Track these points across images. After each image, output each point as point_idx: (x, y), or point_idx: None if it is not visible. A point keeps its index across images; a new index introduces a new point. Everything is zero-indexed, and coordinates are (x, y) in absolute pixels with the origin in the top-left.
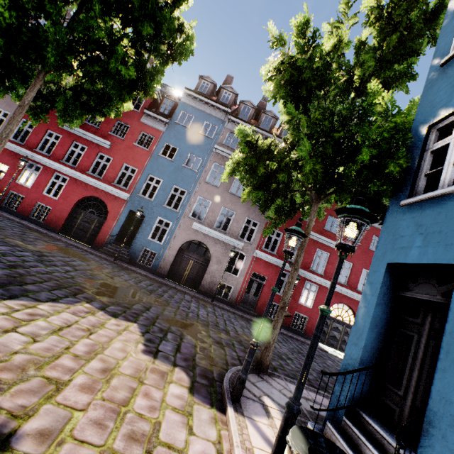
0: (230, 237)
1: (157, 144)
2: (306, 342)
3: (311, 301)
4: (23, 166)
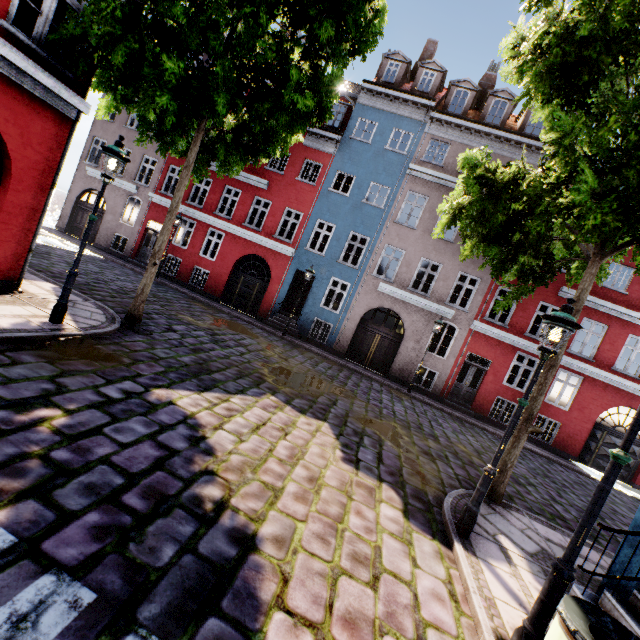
0: (434, 302)
1: (327, 174)
2: (556, 461)
3: (564, 396)
4: (178, 225)
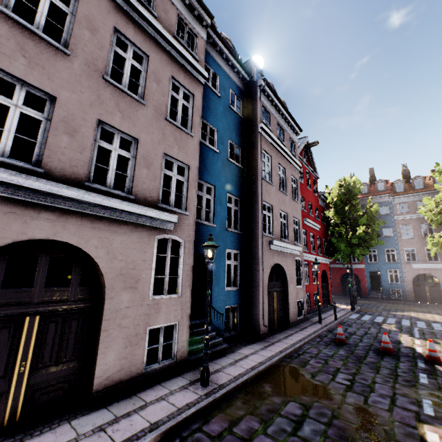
0: None
1: None
2: None
3: None
4: None
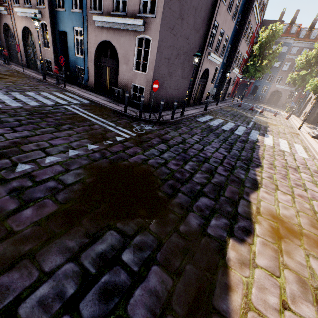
0: (290, 87)
1: None
2: None
3: None
4: None
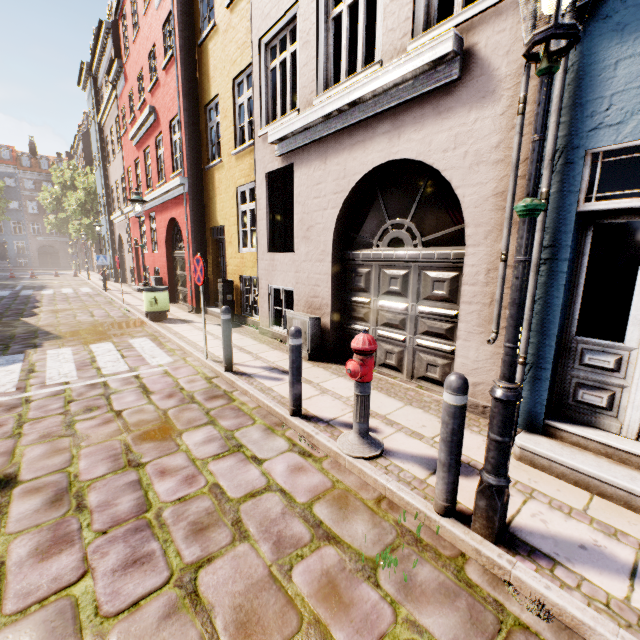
0: (63, 237)
1: None
2: None
3: None
4: None
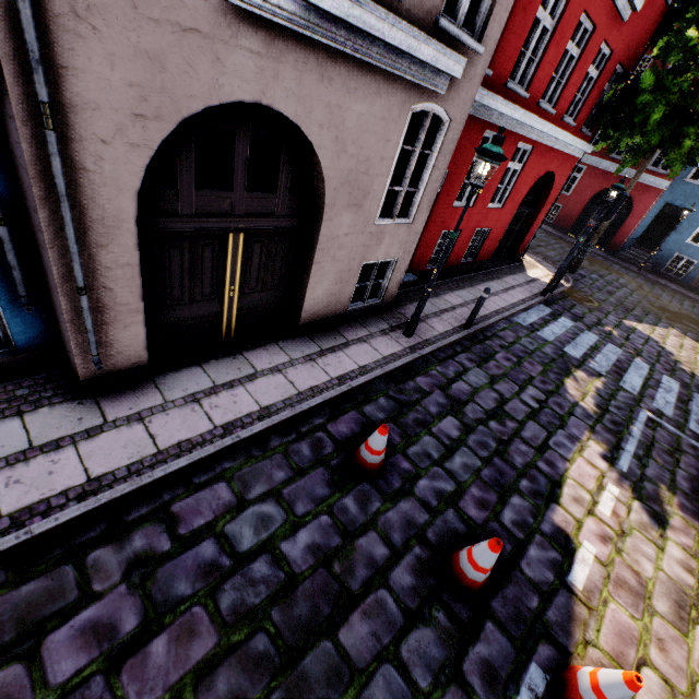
0: None
1: None
2: None
3: None
4: None
